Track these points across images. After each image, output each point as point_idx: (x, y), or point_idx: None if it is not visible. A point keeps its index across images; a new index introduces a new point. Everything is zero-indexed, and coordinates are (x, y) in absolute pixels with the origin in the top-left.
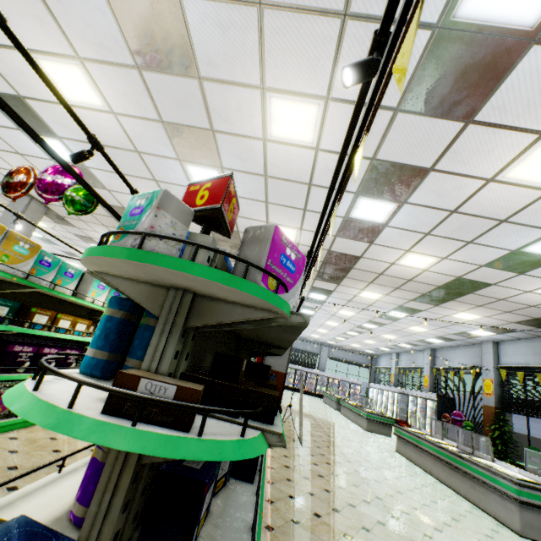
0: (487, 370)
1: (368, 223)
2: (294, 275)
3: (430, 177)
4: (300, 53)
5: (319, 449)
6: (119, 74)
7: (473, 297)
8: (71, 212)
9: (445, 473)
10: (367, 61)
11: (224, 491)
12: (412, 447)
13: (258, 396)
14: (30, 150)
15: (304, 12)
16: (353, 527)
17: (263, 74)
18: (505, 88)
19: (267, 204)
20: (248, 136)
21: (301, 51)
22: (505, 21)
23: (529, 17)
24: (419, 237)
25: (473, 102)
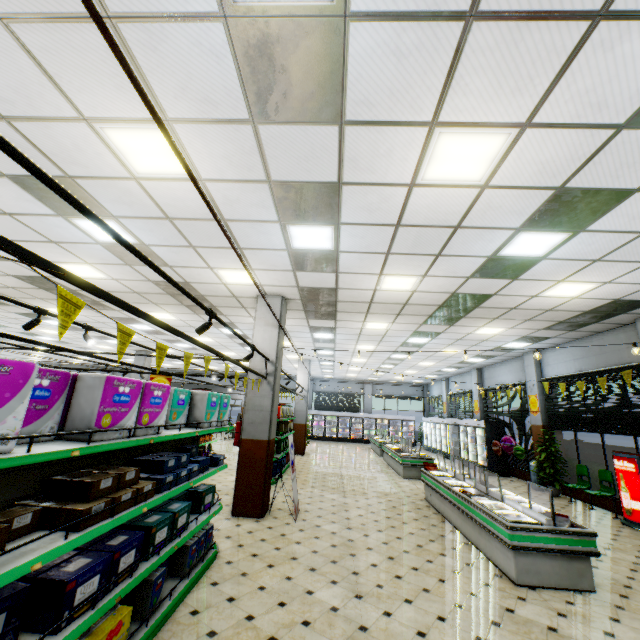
0: (531, 385)
1: (317, 252)
2: None
3: (346, 191)
4: (94, 72)
5: (319, 519)
6: None
7: (483, 310)
8: None
9: (460, 520)
10: None
11: None
12: (436, 493)
13: None
14: None
15: (59, 20)
16: (291, 623)
17: (72, 103)
18: (353, 78)
19: (194, 248)
20: (113, 177)
21: (93, 70)
22: None
23: None
24: (382, 258)
25: (331, 100)
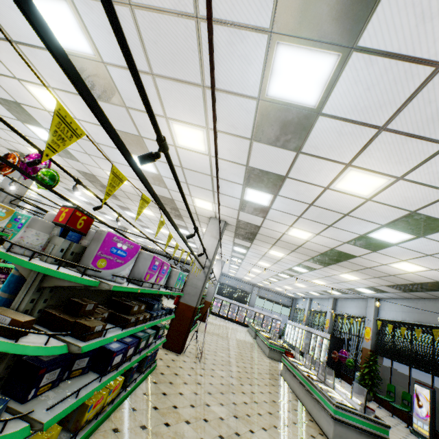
0: (369, 320)
1: (258, 205)
2: (126, 258)
3: (287, 181)
4: (183, 102)
5: (214, 365)
6: (77, 99)
7: (348, 263)
8: (39, 187)
9: (302, 394)
10: (148, 155)
11: (79, 377)
12: (289, 373)
13: (81, 325)
14: (27, 132)
15: (179, 82)
16: (197, 417)
17: (164, 110)
18: (313, 136)
19: (187, 184)
20: None
21: (183, 101)
22: (297, 101)
23: (310, 101)
24: (295, 218)
25: (297, 142)
